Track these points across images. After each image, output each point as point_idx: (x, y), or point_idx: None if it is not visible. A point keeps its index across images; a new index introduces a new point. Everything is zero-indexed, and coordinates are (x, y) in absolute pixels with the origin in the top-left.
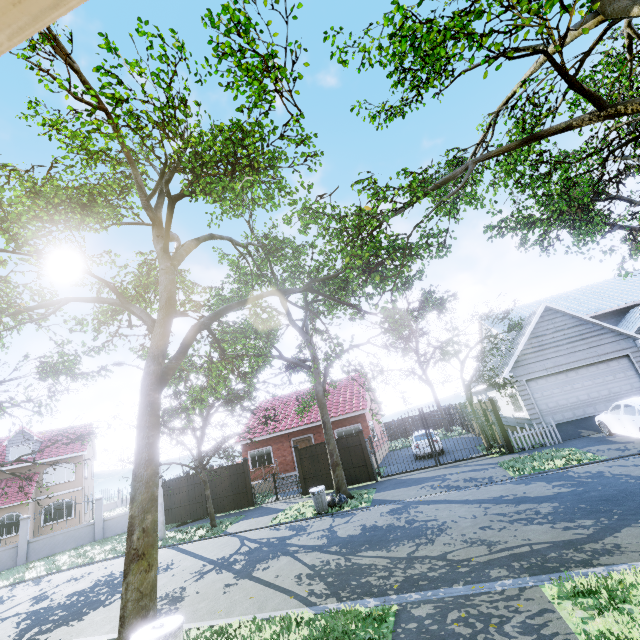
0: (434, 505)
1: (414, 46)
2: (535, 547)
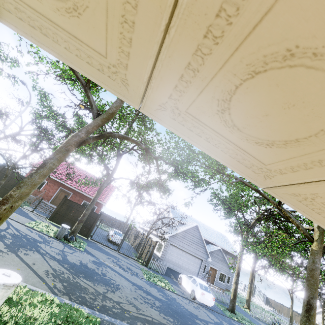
0: (114, 272)
1: None
2: (154, 320)
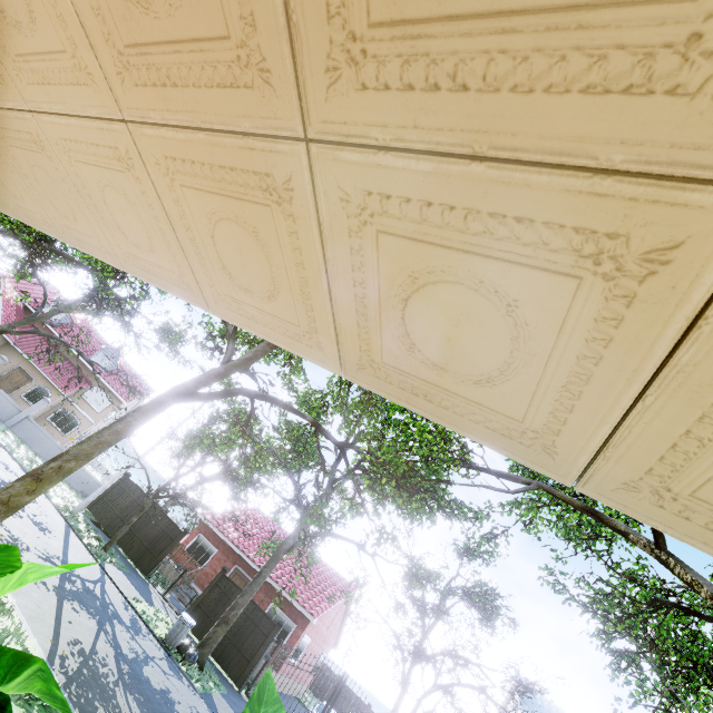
0: None
1: None
2: None
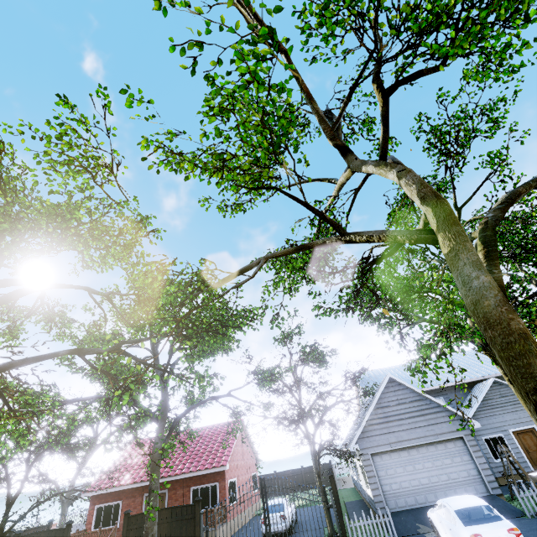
0: None
1: (174, 168)
2: None
